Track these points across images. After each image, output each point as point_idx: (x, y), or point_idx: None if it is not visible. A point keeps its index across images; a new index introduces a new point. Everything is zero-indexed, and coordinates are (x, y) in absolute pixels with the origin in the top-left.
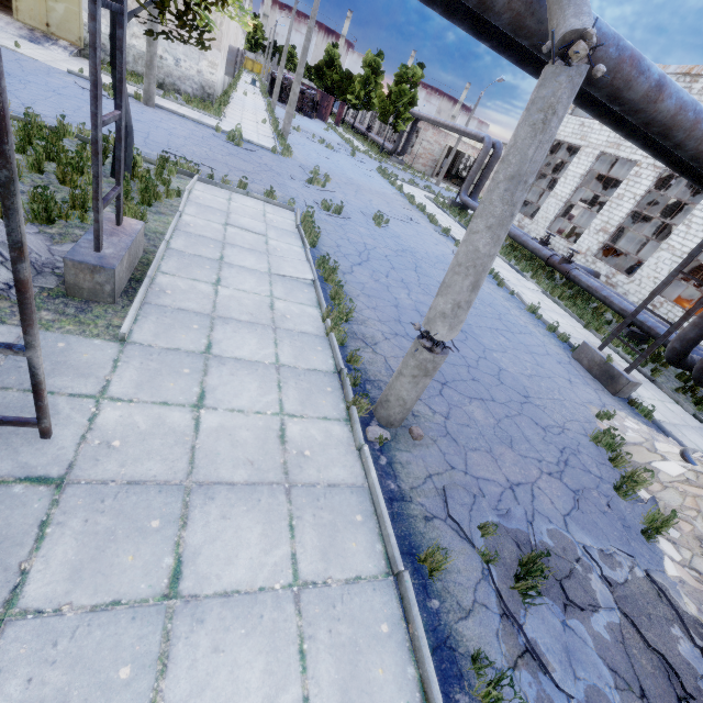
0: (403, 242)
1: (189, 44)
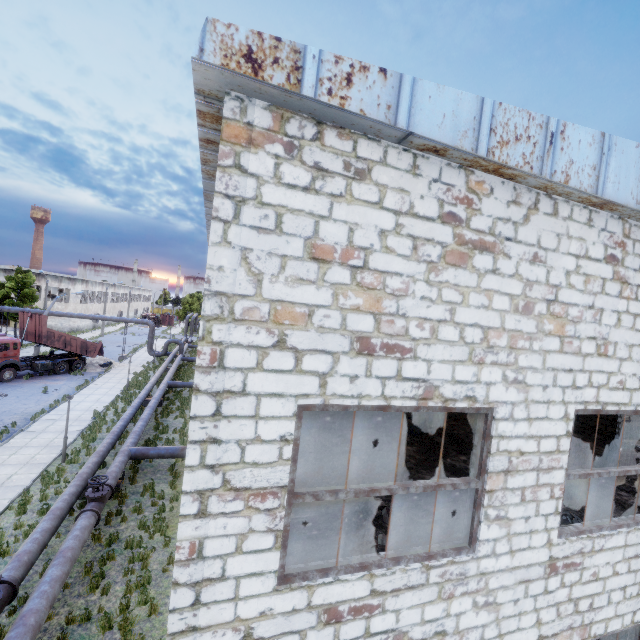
0: (104, 349)
1: (66, 319)
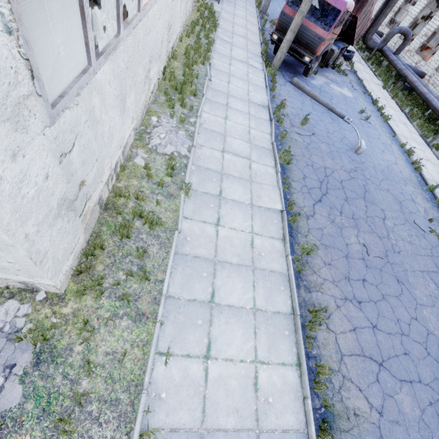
0: None
1: None
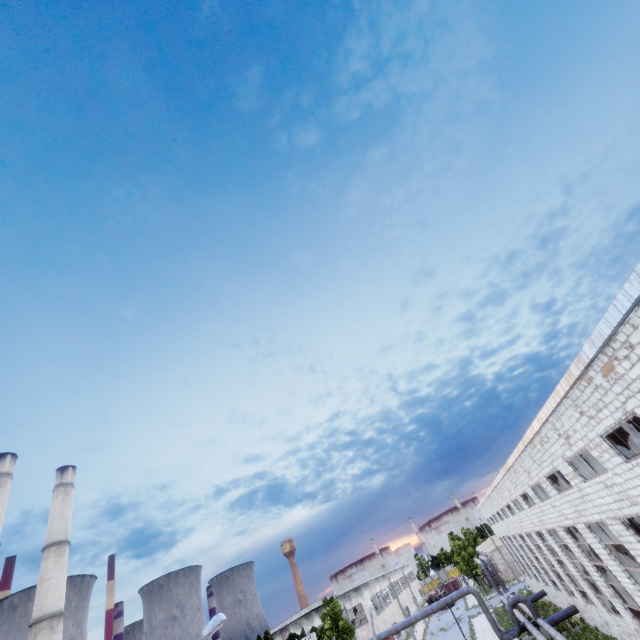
0: None
1: None
